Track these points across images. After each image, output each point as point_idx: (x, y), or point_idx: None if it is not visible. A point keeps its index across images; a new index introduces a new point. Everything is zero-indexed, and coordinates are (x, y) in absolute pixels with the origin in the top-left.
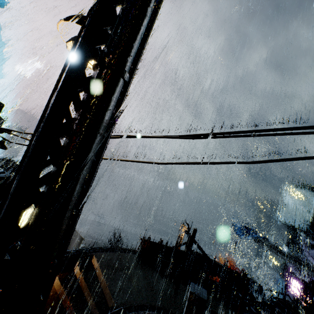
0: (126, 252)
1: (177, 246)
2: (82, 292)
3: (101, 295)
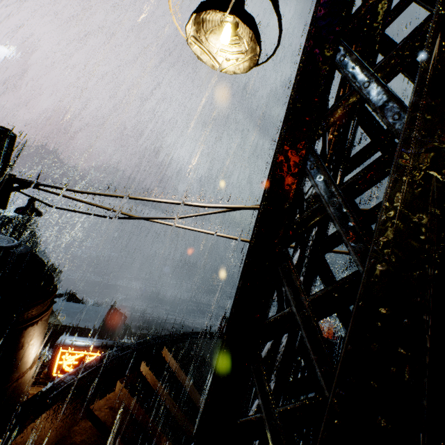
0: (206, 338)
1: None
2: (159, 399)
3: (189, 402)
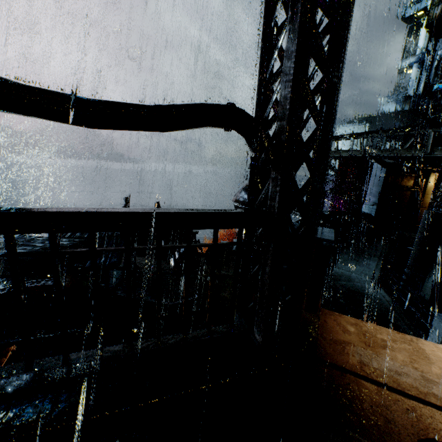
0: None
1: None
2: None
3: None
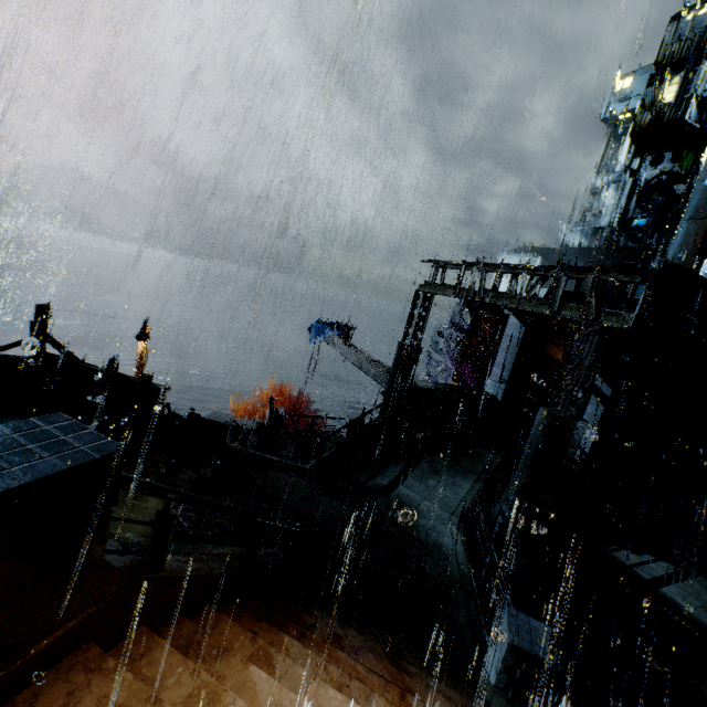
0: None
1: (2, 349)
2: None
3: None
